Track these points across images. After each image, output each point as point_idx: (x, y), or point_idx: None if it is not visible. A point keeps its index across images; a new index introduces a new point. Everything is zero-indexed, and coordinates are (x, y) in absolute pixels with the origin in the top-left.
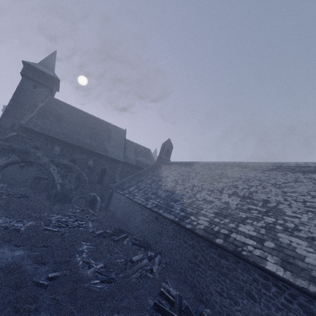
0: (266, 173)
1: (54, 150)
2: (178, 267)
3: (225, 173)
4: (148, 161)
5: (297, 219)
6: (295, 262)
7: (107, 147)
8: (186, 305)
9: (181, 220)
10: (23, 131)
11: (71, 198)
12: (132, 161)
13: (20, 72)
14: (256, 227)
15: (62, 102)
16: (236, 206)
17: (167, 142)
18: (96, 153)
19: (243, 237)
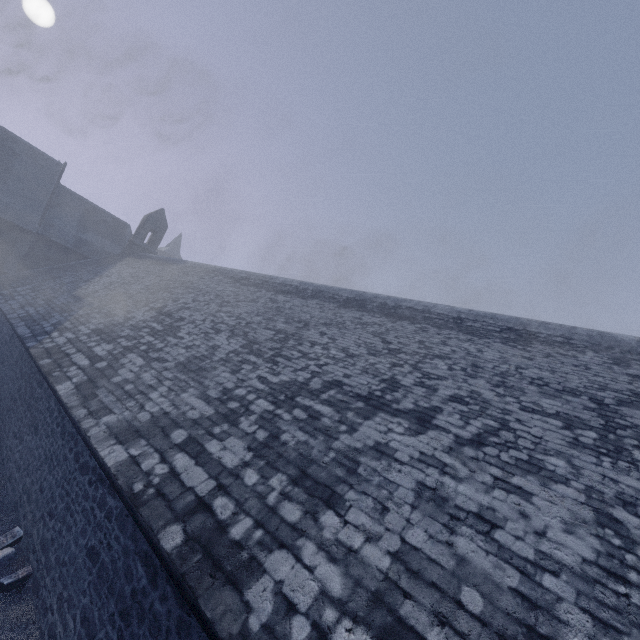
0: (240, 288)
1: None
2: None
3: (194, 282)
4: (115, 248)
5: (178, 340)
6: (99, 381)
7: None
8: None
9: (33, 336)
10: None
11: None
12: (64, 238)
13: None
14: (117, 347)
15: None
16: (136, 322)
17: (153, 214)
18: None
19: (83, 358)
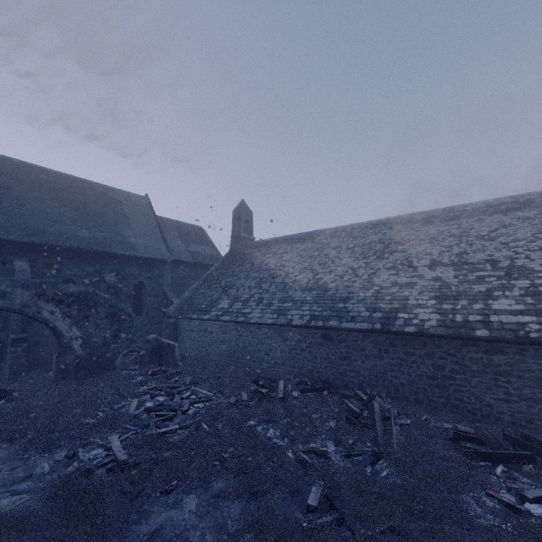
0: (452, 224)
1: (15, 271)
2: (410, 394)
3: (387, 238)
4: (210, 250)
5: None
6: None
7: (130, 239)
8: (503, 433)
9: (387, 325)
10: None
11: (111, 359)
12: (184, 256)
13: None
14: (516, 298)
15: None
16: (457, 279)
17: (242, 207)
18: (113, 256)
19: (510, 317)
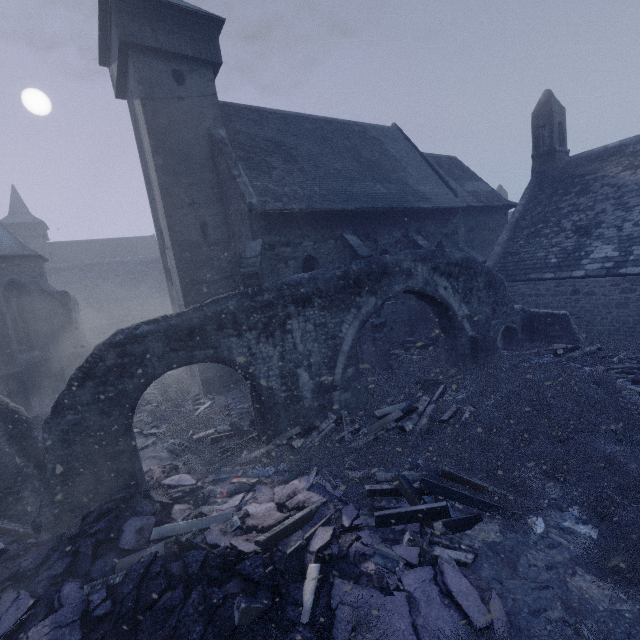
0: None
1: (354, 247)
2: None
3: None
4: (483, 186)
5: None
6: None
7: (416, 188)
8: None
9: None
10: (264, 229)
11: (493, 339)
12: (469, 200)
13: (118, 35)
14: None
15: (246, 108)
16: None
17: (553, 102)
18: (413, 213)
19: None
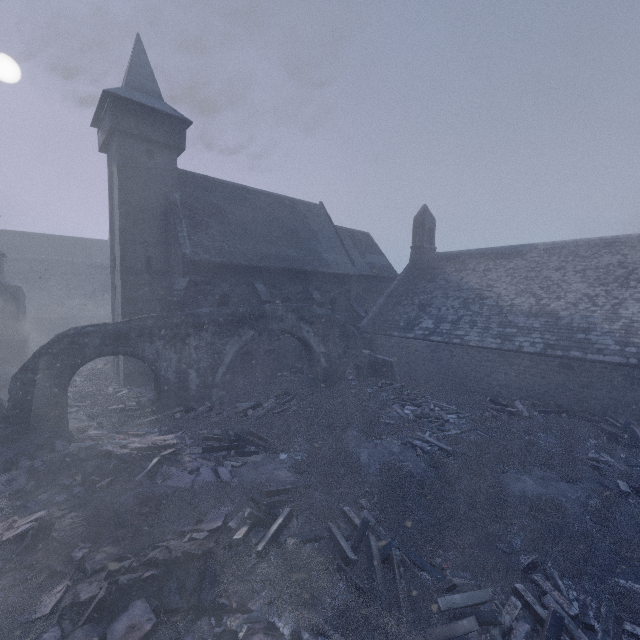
0: None
1: (259, 293)
2: None
3: (630, 261)
4: (382, 259)
5: None
6: None
7: (322, 255)
8: None
9: None
10: (193, 271)
11: (343, 371)
12: (365, 269)
13: (110, 124)
14: None
15: (201, 177)
16: None
17: (426, 214)
18: (315, 274)
19: None
